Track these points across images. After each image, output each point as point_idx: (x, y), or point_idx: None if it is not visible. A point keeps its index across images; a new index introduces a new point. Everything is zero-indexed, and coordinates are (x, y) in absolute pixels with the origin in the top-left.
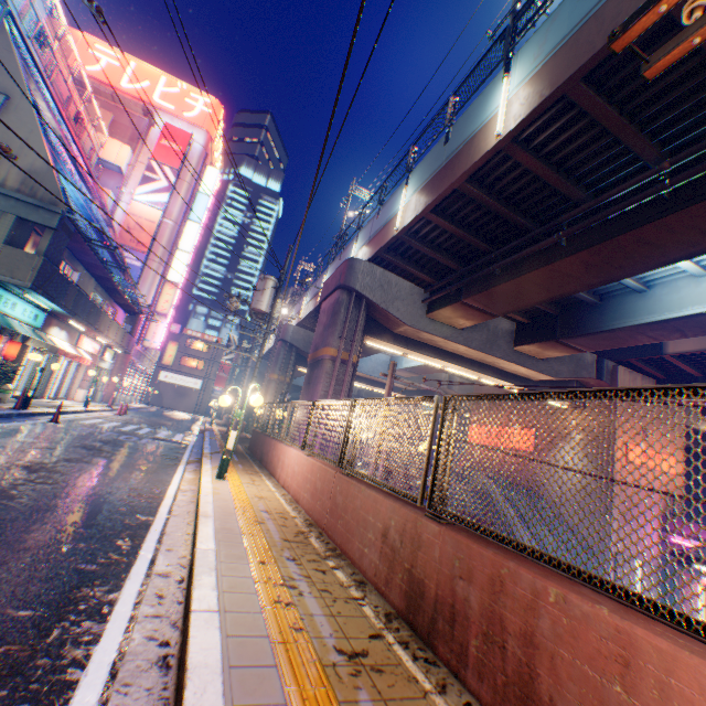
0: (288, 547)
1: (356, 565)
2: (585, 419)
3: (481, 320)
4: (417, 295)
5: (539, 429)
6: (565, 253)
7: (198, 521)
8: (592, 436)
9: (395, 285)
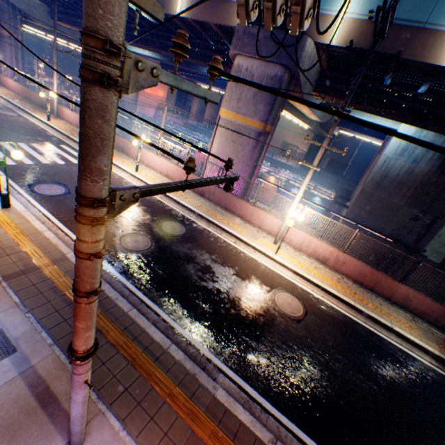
0: (23, 101)
1: (36, 104)
2: None
3: (77, 31)
4: (45, 9)
5: None
6: None
7: (2, 96)
8: None
9: (32, 2)
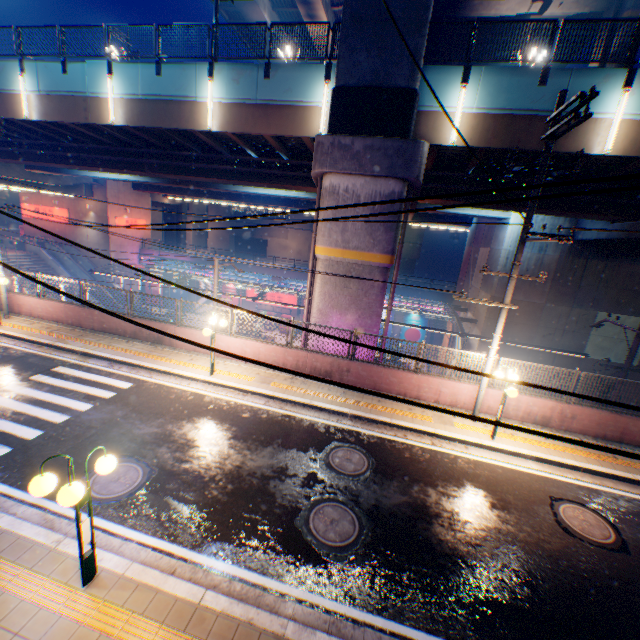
0: None
1: None
2: (96, 205)
3: None
4: None
5: (73, 210)
6: (21, 159)
7: None
8: (101, 215)
9: None
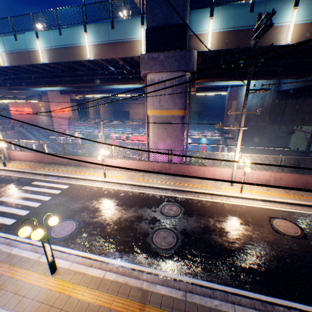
0: None
1: None
2: (44, 104)
3: None
4: None
5: (34, 108)
6: (4, 86)
7: None
8: (47, 109)
9: None
